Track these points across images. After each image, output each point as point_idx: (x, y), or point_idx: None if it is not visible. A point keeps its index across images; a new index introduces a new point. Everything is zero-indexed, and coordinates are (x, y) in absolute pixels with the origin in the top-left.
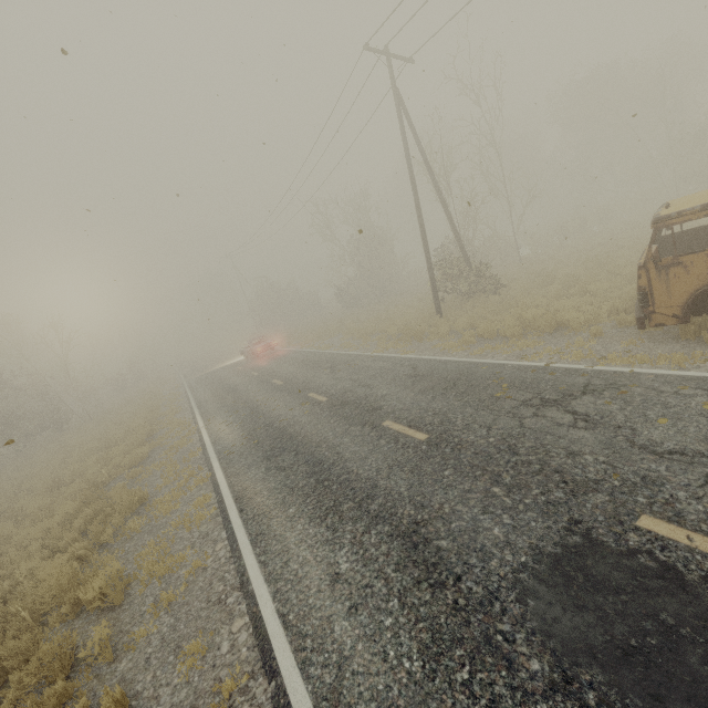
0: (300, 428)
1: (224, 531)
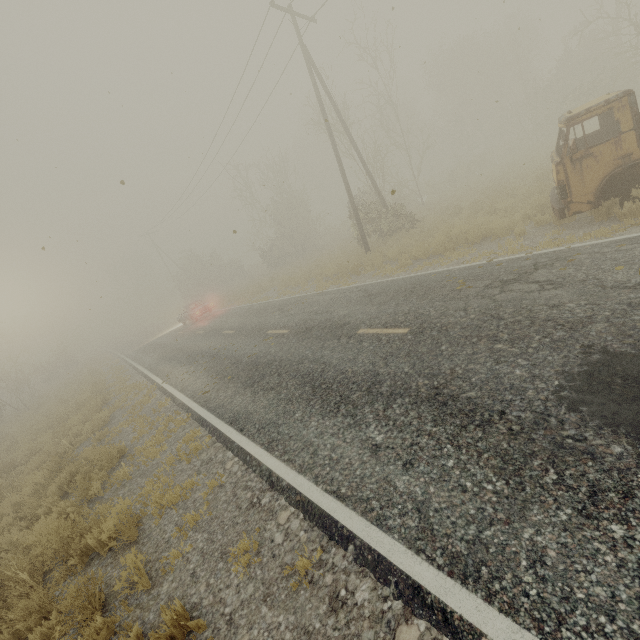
0: (272, 356)
1: (228, 452)
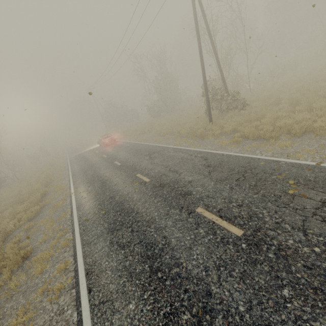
0: (133, 204)
1: (75, 312)
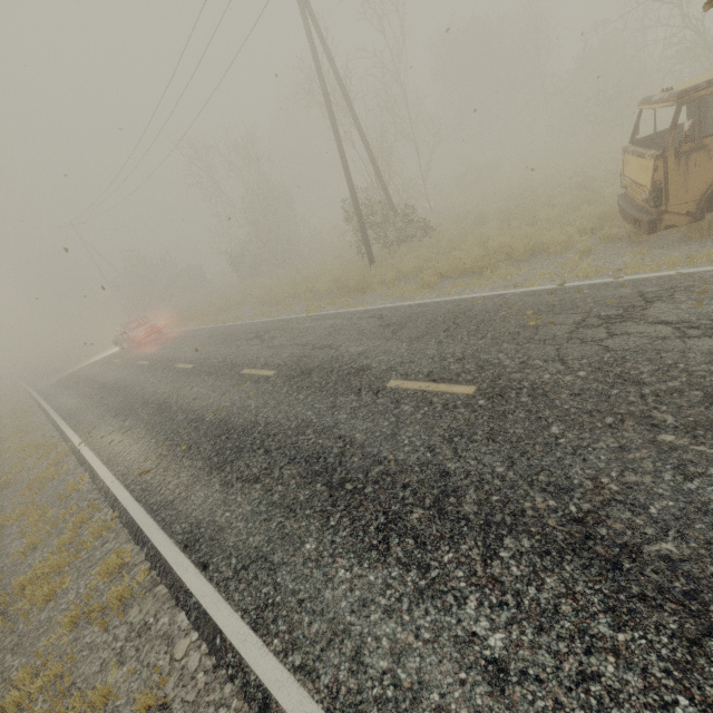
0: (253, 415)
1: (180, 613)
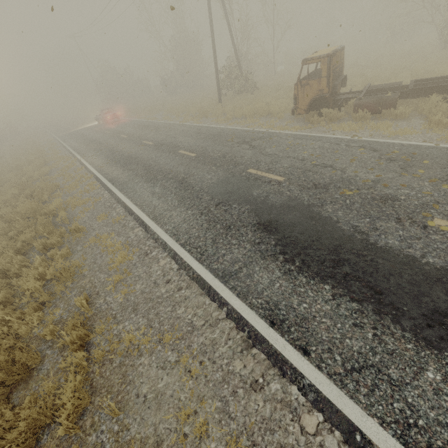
0: (139, 155)
1: (106, 191)
